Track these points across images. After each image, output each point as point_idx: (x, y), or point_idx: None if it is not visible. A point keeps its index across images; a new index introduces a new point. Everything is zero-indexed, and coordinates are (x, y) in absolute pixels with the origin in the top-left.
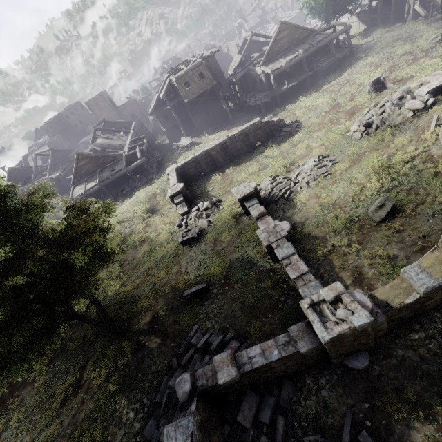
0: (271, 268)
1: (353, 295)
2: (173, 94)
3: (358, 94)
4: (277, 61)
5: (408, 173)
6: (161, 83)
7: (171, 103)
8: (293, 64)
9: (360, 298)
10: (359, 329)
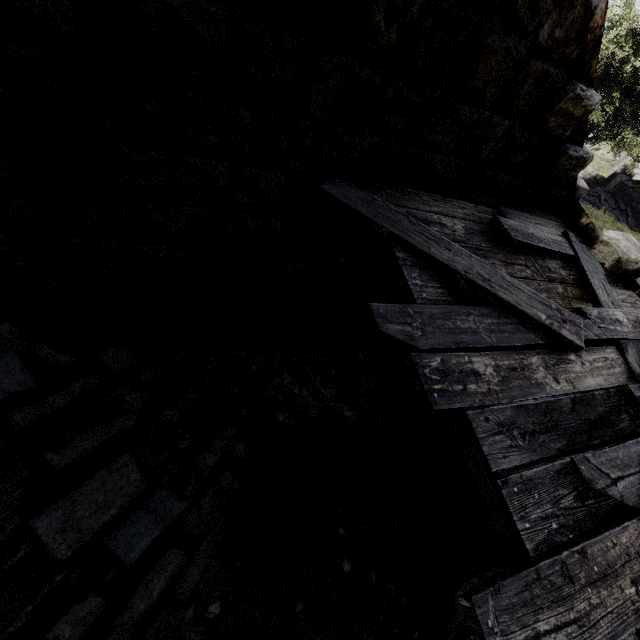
0: None
1: None
2: None
3: None
4: None
5: None
6: None
7: None
8: None
9: None
10: None
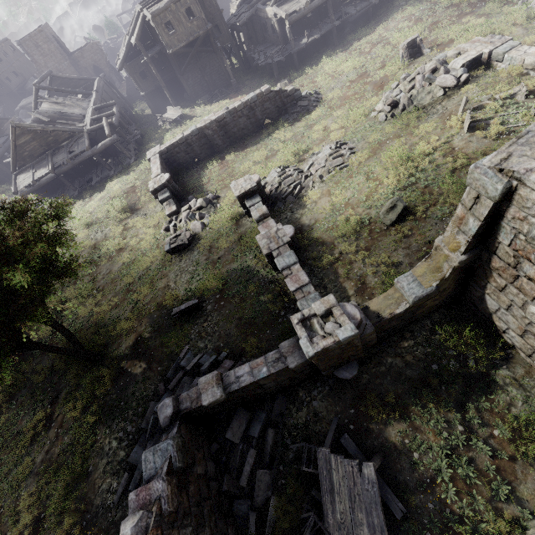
0: (273, 280)
1: (344, 307)
2: (152, 40)
3: (391, 60)
4: (294, 0)
5: (427, 168)
6: (133, 19)
7: (149, 54)
8: (316, 7)
9: (350, 311)
10: (344, 342)
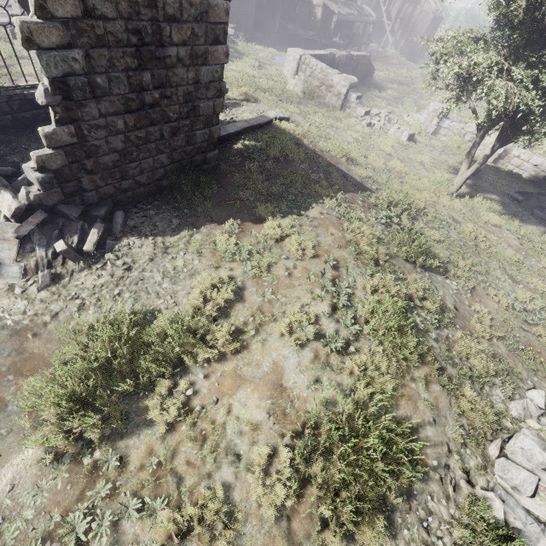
0: (496, 166)
1: None
2: None
3: (415, 82)
4: (338, 5)
5: None
6: None
7: None
8: (349, 21)
9: None
10: None
